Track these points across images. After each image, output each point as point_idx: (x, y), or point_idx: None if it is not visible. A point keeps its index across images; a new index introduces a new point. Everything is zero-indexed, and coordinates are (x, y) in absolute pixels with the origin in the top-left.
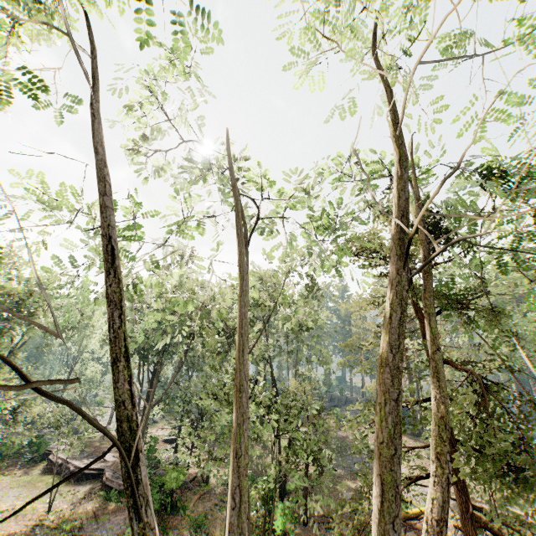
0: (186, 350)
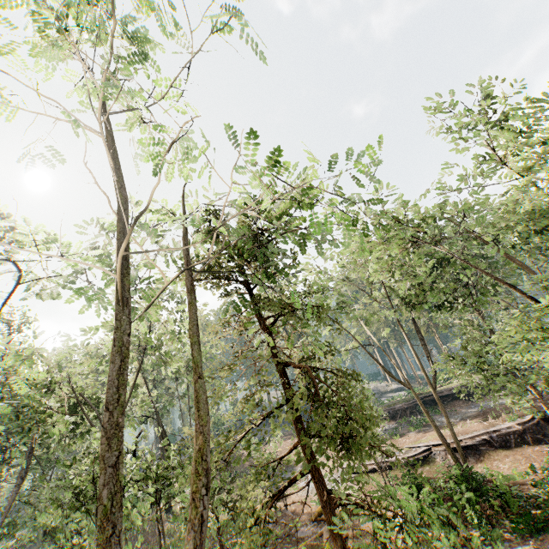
0: (30, 449)
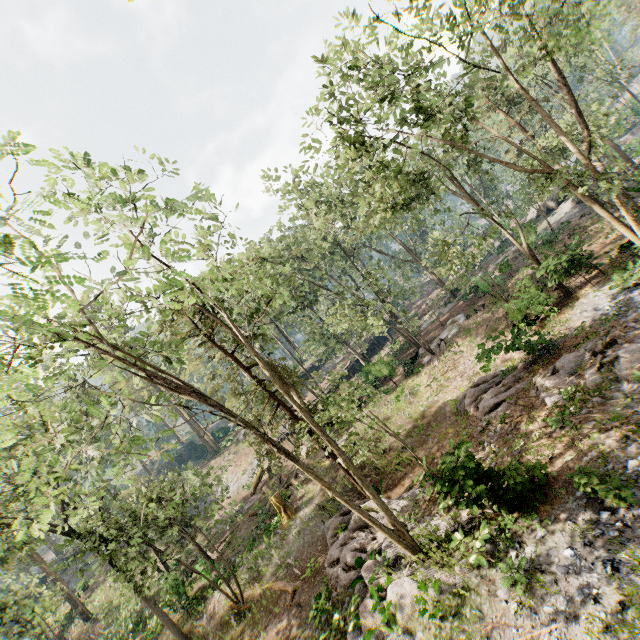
0: None
